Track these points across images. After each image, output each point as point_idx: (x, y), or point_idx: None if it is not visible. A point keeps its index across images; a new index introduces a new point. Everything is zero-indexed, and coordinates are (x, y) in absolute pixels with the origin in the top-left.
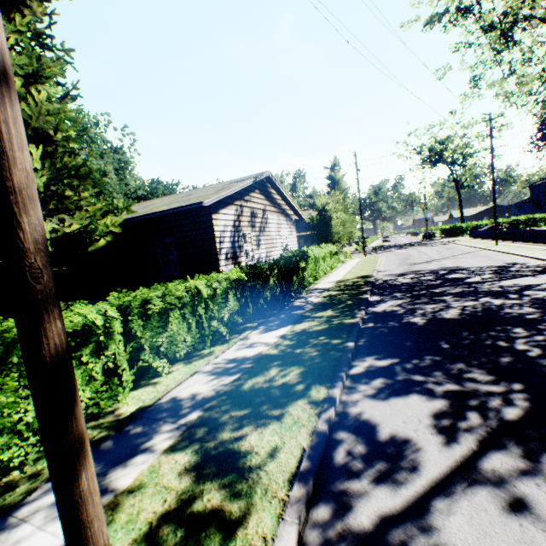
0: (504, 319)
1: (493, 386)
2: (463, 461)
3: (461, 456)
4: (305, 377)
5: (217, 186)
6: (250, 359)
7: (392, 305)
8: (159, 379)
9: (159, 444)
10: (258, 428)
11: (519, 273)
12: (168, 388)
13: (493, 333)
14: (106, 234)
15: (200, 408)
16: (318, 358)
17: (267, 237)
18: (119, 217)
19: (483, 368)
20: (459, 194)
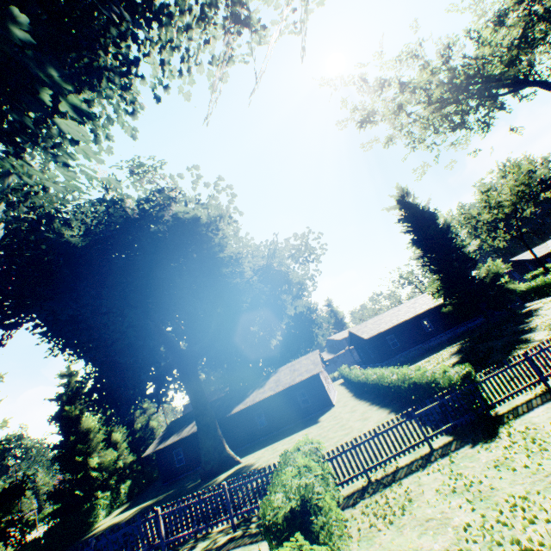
0: None
1: None
2: None
3: None
4: None
5: None
6: None
7: None
8: None
9: None
10: None
11: None
12: None
13: None
14: None
15: None
16: None
17: None
18: None
19: None
20: None
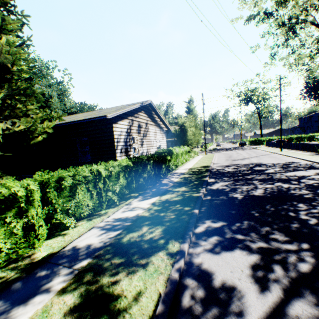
0: (291, 197)
1: (289, 245)
2: (275, 307)
3: (273, 303)
4: (165, 234)
5: (118, 107)
6: (130, 219)
7: (222, 185)
8: (67, 231)
9: (55, 286)
10: (129, 274)
11: (296, 168)
12: (72, 239)
13: (285, 207)
14: (42, 133)
15: (90, 256)
16: (175, 220)
17: (148, 140)
18: (52, 123)
19: (281, 231)
20: (260, 121)
